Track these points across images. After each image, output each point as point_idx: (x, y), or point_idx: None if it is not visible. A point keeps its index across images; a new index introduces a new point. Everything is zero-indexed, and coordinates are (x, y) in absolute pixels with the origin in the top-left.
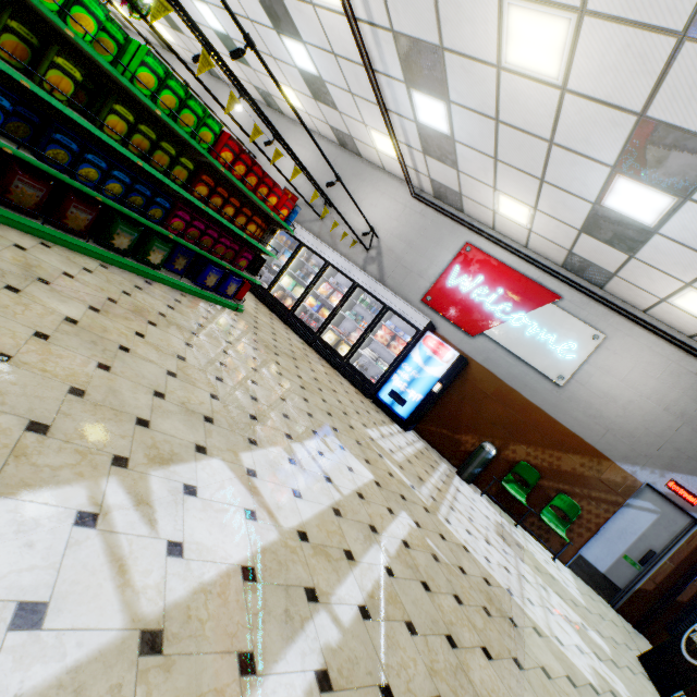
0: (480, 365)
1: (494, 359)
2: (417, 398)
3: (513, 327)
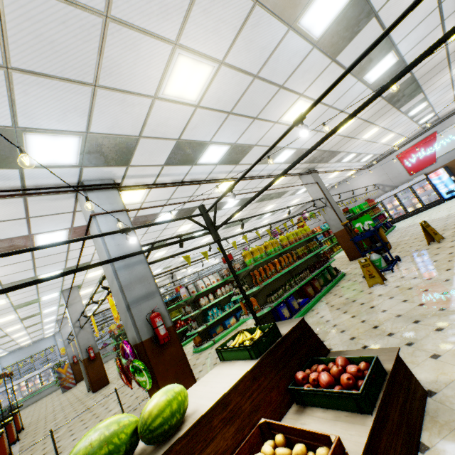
0: (449, 162)
1: (449, 157)
2: (453, 186)
3: (439, 148)
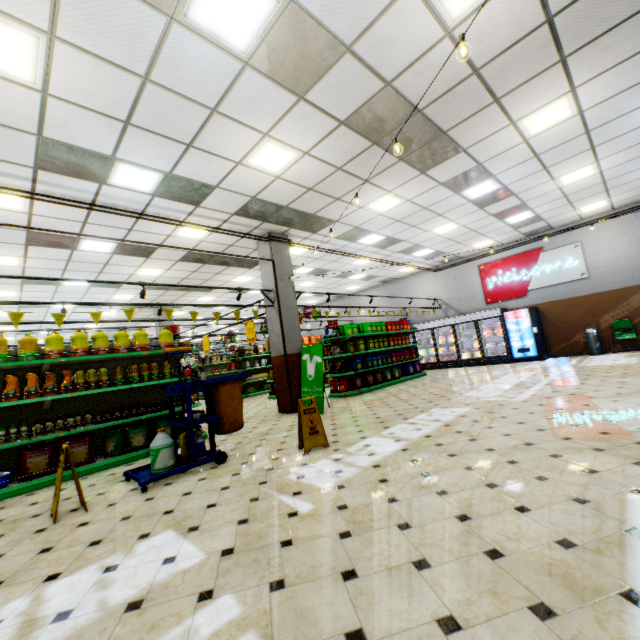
0: (543, 303)
1: (546, 295)
2: (531, 342)
3: (537, 276)
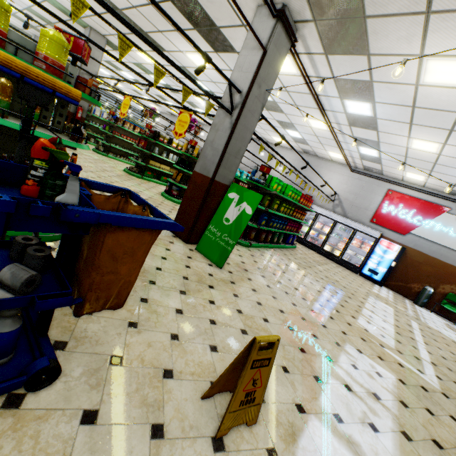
0: (412, 248)
1: (419, 244)
2: (383, 270)
3: (426, 227)
